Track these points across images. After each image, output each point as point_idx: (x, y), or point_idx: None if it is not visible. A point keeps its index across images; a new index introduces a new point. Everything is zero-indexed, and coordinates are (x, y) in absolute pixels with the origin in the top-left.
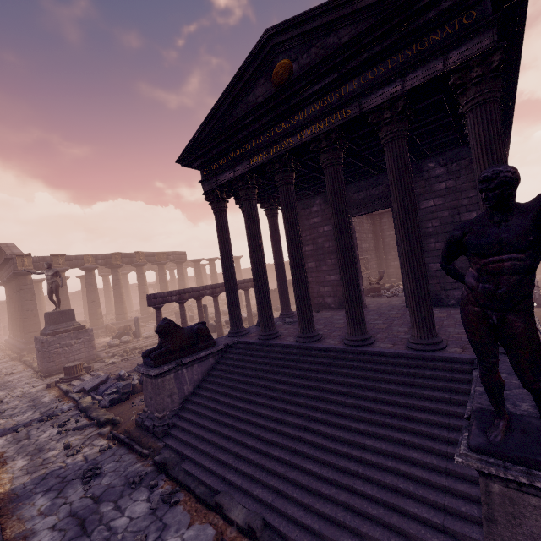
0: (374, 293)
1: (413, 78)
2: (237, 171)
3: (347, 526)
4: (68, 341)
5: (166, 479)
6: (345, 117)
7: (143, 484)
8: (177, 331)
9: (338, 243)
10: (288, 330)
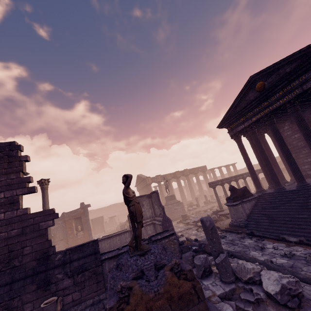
0: None
1: None
2: (246, 124)
3: None
4: (176, 207)
5: (254, 237)
6: (296, 94)
7: (246, 238)
8: (237, 190)
9: (308, 141)
10: (289, 187)
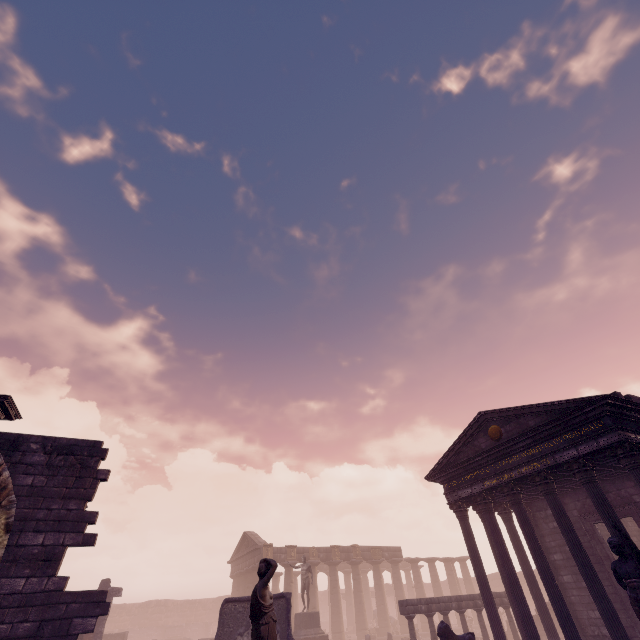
0: None
1: (582, 448)
2: (474, 489)
3: None
4: None
5: None
6: (546, 464)
7: None
8: (454, 637)
9: (575, 558)
10: None
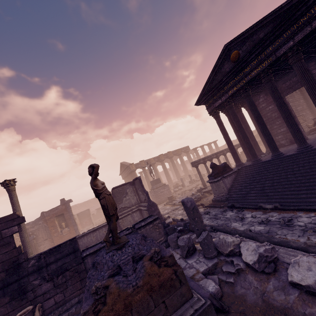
0: (313, 132)
1: (298, 37)
2: (223, 99)
3: (313, 196)
4: (162, 190)
5: (235, 209)
6: (269, 62)
7: (227, 211)
8: (217, 166)
9: (281, 111)
10: (265, 158)
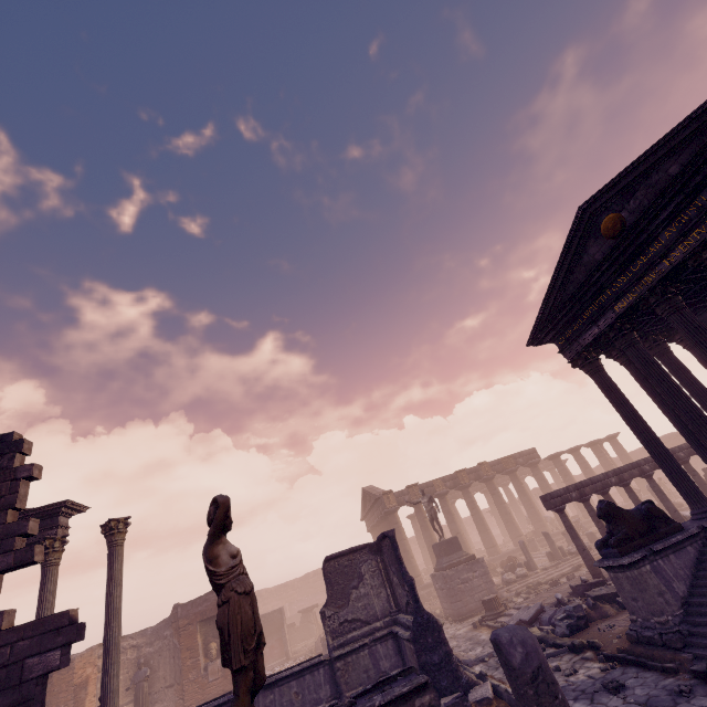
0: None
1: None
2: (602, 324)
3: None
4: (466, 575)
5: None
6: None
7: (696, 694)
8: (623, 513)
9: None
10: None
